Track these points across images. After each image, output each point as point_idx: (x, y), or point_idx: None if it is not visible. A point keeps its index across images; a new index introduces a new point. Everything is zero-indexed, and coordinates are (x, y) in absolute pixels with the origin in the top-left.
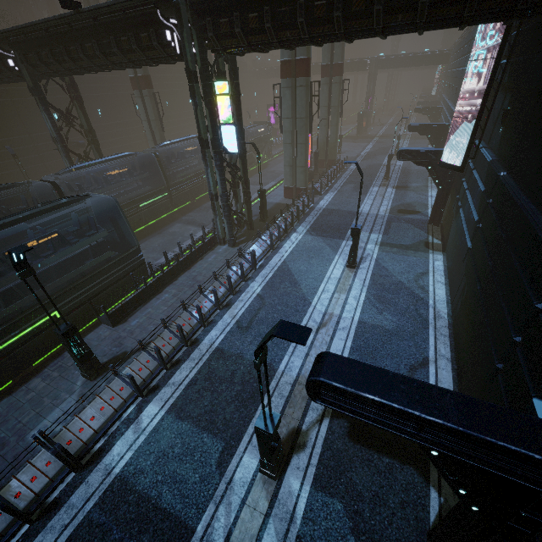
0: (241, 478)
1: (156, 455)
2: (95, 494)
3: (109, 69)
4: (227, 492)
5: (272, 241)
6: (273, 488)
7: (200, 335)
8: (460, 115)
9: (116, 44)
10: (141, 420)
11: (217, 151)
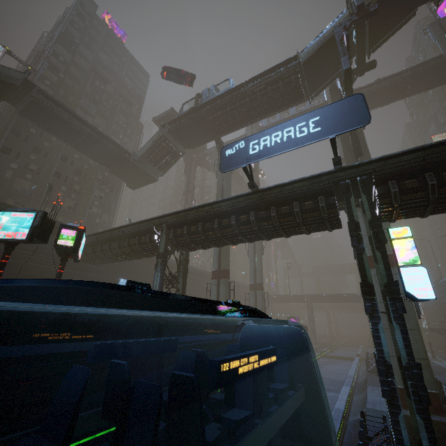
0: None
1: None
2: None
3: (244, 237)
4: None
5: None
6: None
7: None
8: None
9: (275, 211)
10: None
11: (396, 296)
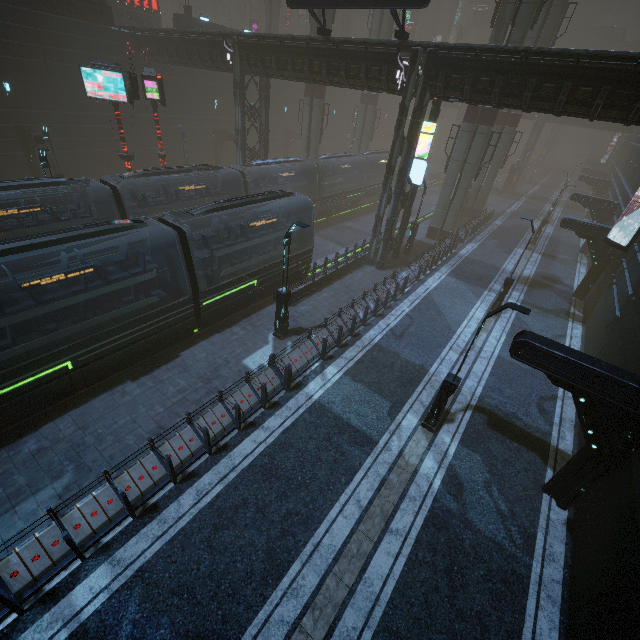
0: (407, 425)
1: (341, 397)
2: (303, 406)
3: (320, 83)
4: (397, 430)
5: (420, 273)
6: (431, 436)
7: (361, 331)
8: (634, 197)
9: (345, 69)
10: (326, 374)
11: (401, 180)
